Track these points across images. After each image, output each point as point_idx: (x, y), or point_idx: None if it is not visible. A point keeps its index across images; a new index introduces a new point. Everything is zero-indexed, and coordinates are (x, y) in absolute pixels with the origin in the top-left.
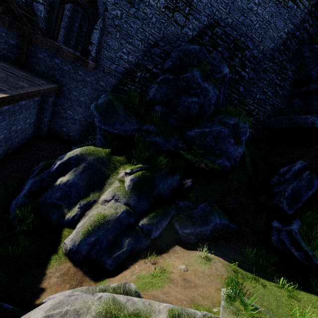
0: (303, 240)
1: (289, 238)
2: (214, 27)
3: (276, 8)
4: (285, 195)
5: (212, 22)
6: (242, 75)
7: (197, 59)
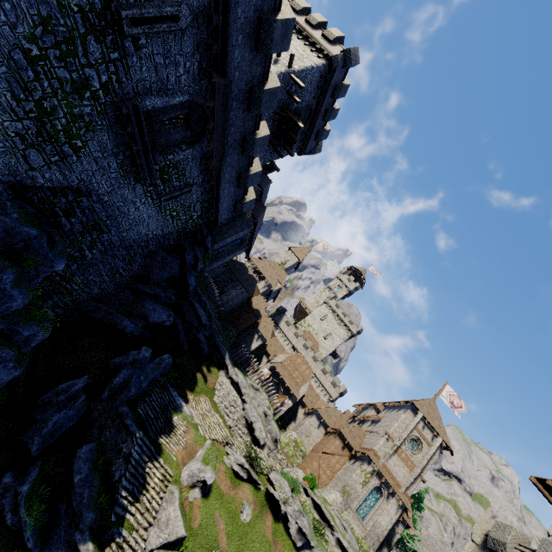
0: (25, 506)
1: (13, 500)
2: (82, 195)
3: (157, 214)
4: (43, 431)
5: (84, 189)
6: (85, 254)
7: (25, 244)
